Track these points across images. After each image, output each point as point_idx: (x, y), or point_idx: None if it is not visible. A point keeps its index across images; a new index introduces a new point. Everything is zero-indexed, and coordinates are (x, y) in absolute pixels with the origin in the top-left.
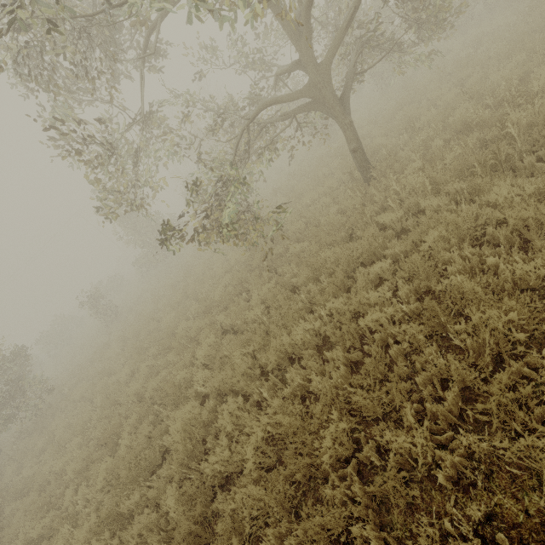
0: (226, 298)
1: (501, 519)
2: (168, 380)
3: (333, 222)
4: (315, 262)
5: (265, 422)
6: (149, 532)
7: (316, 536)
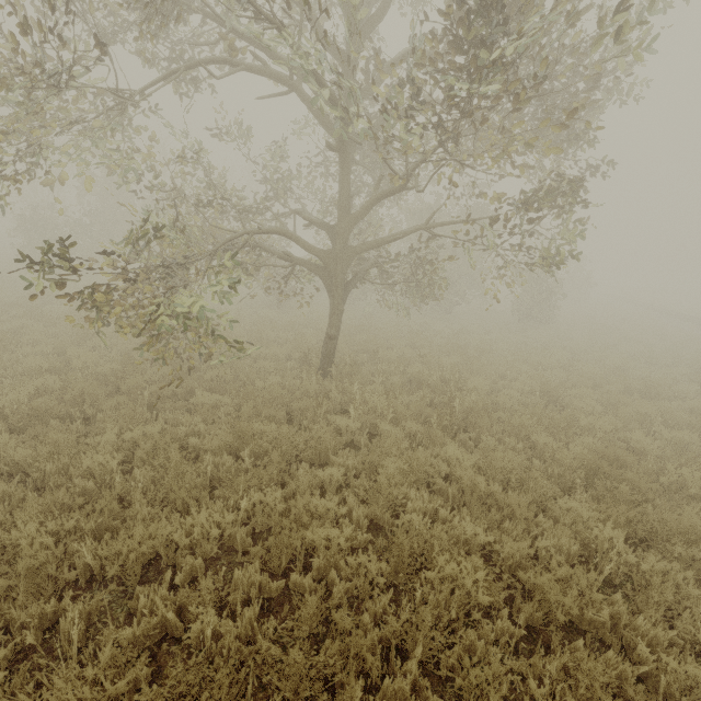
0: (32, 412)
1: None
2: None
3: (275, 394)
4: (246, 429)
5: (72, 698)
6: None
7: None
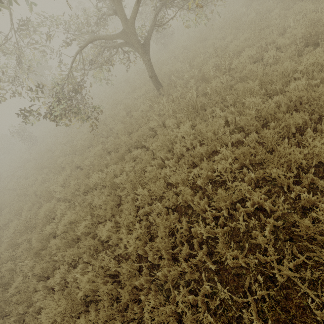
0: (82, 148)
1: (121, 255)
2: (47, 188)
3: (136, 117)
4: (116, 142)
5: (69, 216)
6: (26, 251)
7: (71, 256)
